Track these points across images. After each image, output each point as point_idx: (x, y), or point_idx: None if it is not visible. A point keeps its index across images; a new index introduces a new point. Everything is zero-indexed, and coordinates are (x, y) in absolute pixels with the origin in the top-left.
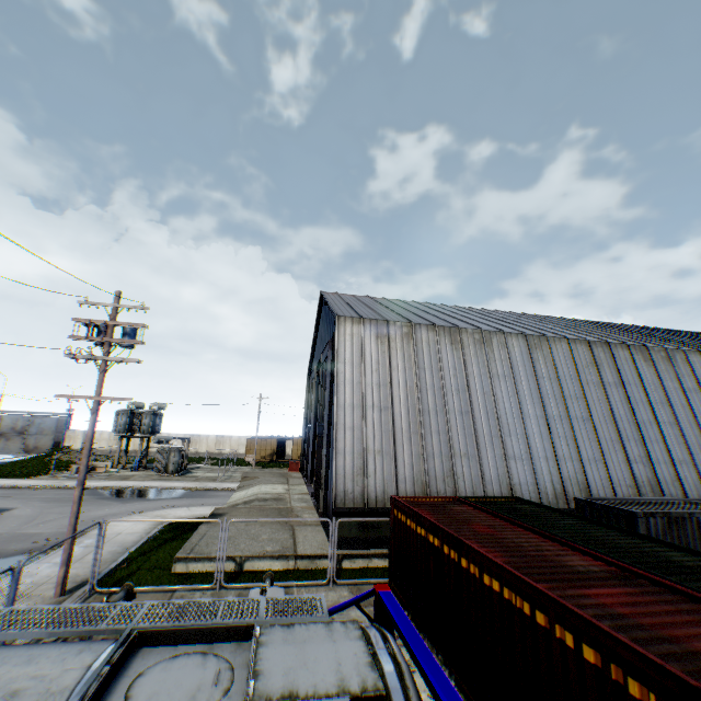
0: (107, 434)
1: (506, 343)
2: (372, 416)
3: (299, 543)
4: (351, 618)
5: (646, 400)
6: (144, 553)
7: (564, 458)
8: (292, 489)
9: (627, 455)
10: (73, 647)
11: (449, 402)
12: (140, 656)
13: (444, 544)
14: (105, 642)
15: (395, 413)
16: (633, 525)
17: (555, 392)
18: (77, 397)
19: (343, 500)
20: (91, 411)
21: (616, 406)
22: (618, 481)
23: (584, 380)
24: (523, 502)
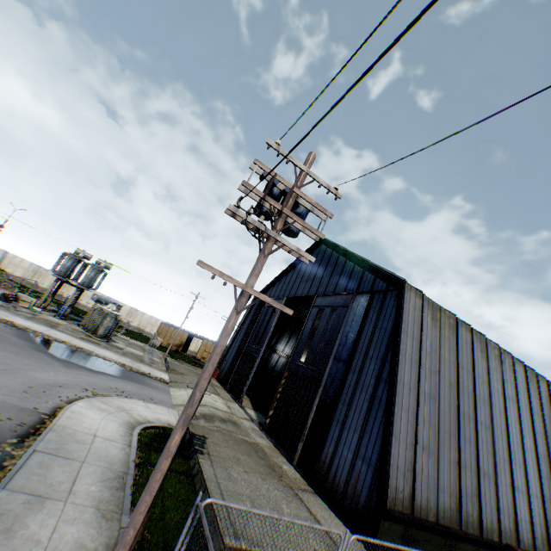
0: (28, 263)
1: (513, 367)
2: (424, 403)
3: (335, 537)
4: None
5: None
6: None
7: (546, 500)
8: (231, 406)
9: None
10: None
11: (477, 411)
12: None
13: None
14: None
15: (440, 407)
16: None
17: (540, 429)
18: (225, 276)
19: (394, 497)
20: (236, 306)
21: None
22: None
23: None
24: None
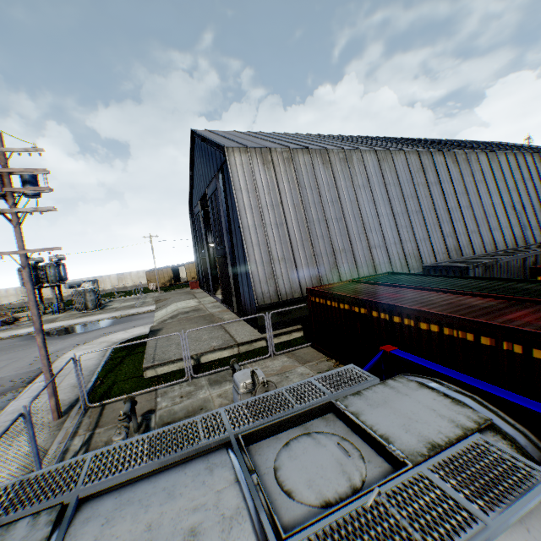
0: (13, 290)
1: (363, 159)
2: (272, 232)
3: (235, 336)
4: (299, 374)
5: (454, 192)
6: (110, 371)
7: (406, 241)
8: (202, 301)
9: (443, 232)
10: (197, 469)
11: (327, 212)
12: (256, 454)
13: (372, 311)
14: (220, 454)
15: (289, 227)
16: (466, 275)
17: (398, 194)
18: None
19: (262, 299)
20: (21, 265)
21: (436, 200)
22: (437, 251)
23: (416, 183)
24: (394, 274)
